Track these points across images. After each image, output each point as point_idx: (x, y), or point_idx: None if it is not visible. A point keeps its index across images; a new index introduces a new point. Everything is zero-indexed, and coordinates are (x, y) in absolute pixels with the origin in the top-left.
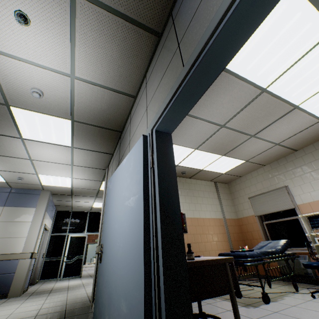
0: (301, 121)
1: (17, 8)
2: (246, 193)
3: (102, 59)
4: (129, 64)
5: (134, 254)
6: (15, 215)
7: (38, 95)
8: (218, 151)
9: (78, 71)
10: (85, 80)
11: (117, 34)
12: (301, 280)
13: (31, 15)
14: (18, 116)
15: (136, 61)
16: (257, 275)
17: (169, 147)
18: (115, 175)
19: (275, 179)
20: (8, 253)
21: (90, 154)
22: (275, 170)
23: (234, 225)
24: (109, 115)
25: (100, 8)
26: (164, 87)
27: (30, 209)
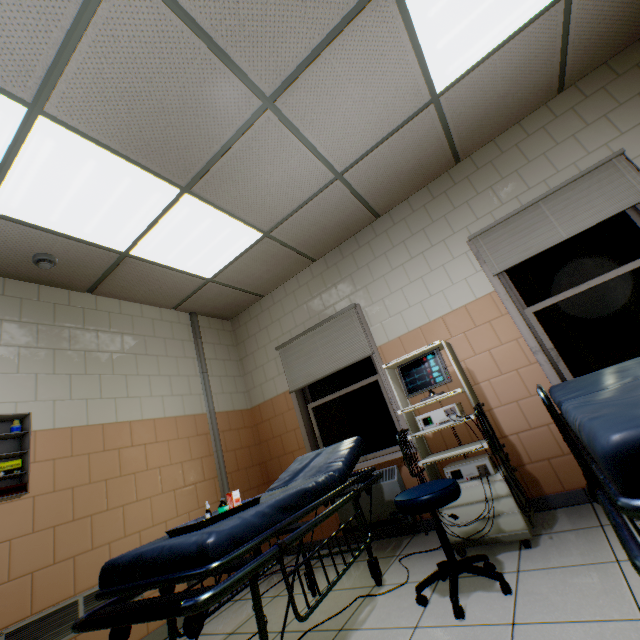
0: (396, 83)
1: None
2: (274, 337)
3: None
4: None
5: None
6: None
7: None
8: (157, 160)
9: None
10: None
11: None
12: (383, 533)
13: None
14: None
15: None
16: (256, 617)
17: None
18: None
19: (336, 292)
20: None
21: None
22: (335, 269)
23: (241, 427)
24: None
25: None
26: None
27: None
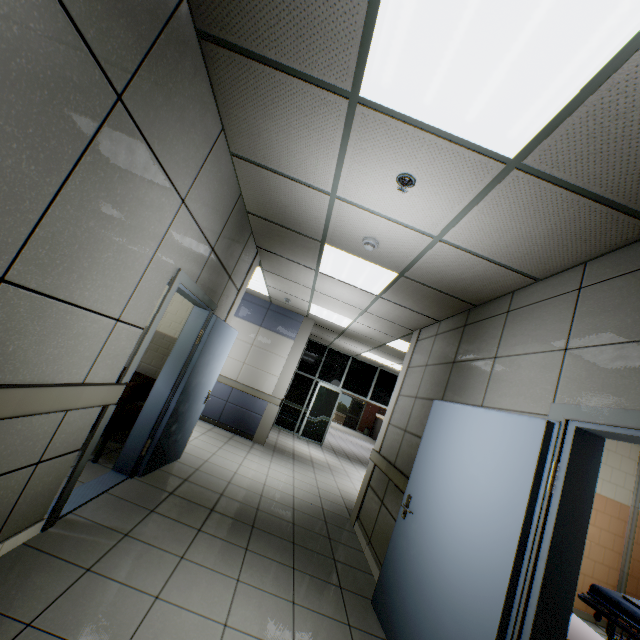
0: None
1: (405, 171)
2: None
3: (507, 232)
4: (559, 246)
5: (482, 586)
6: (270, 343)
7: (372, 248)
8: None
9: (450, 235)
10: (455, 244)
11: (562, 212)
12: None
13: (421, 178)
14: (328, 254)
15: (579, 245)
16: None
17: (591, 466)
18: (456, 411)
19: None
20: (258, 390)
21: (401, 310)
22: None
23: None
24: (468, 285)
25: (550, 184)
26: (631, 374)
27: (287, 340)
